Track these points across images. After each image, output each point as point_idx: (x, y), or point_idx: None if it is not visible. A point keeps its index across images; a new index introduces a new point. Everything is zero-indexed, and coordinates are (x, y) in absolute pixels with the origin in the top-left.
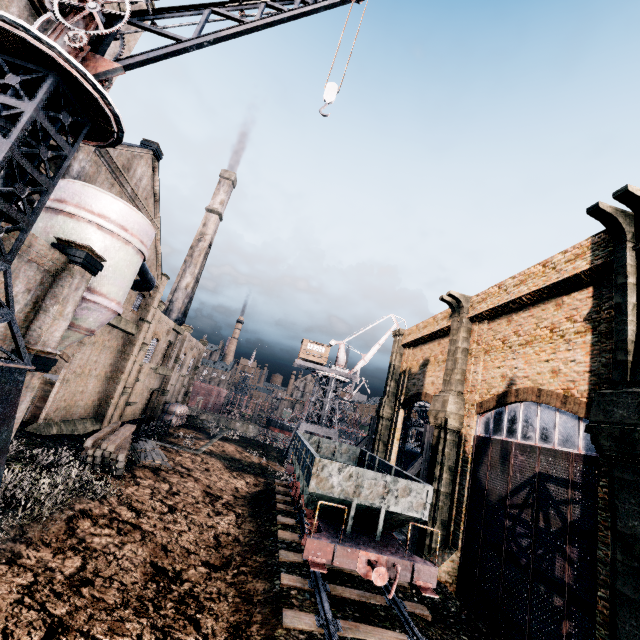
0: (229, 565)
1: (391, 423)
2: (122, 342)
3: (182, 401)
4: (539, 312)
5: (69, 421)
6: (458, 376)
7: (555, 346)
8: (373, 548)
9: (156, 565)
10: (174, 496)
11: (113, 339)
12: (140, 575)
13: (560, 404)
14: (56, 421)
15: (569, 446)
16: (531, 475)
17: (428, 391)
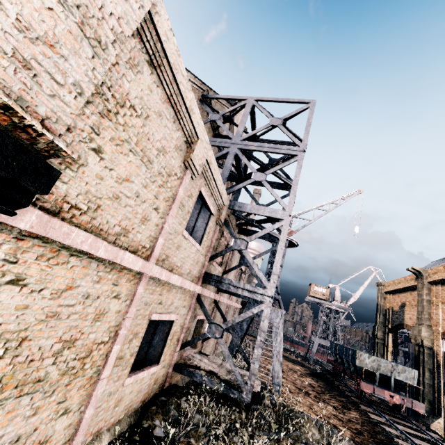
0: (324, 393)
1: (384, 342)
2: None
3: None
4: None
5: None
6: (426, 316)
7: None
8: (391, 391)
9: (296, 387)
10: None
11: None
12: (294, 388)
13: None
14: None
15: None
16: None
17: (407, 323)
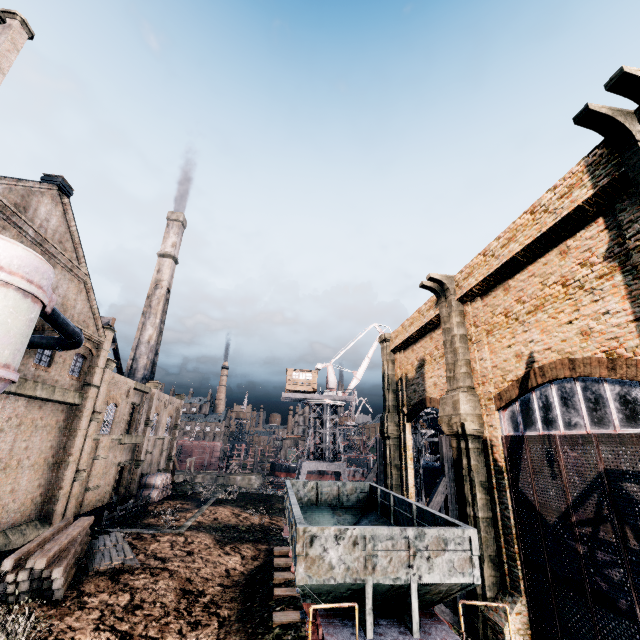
0: None
1: (399, 441)
2: (63, 417)
3: (166, 468)
4: (541, 268)
5: None
6: (463, 369)
7: (575, 301)
8: None
9: None
10: (133, 613)
11: (48, 415)
12: None
13: (607, 372)
14: None
15: (638, 425)
16: (594, 475)
17: (432, 395)
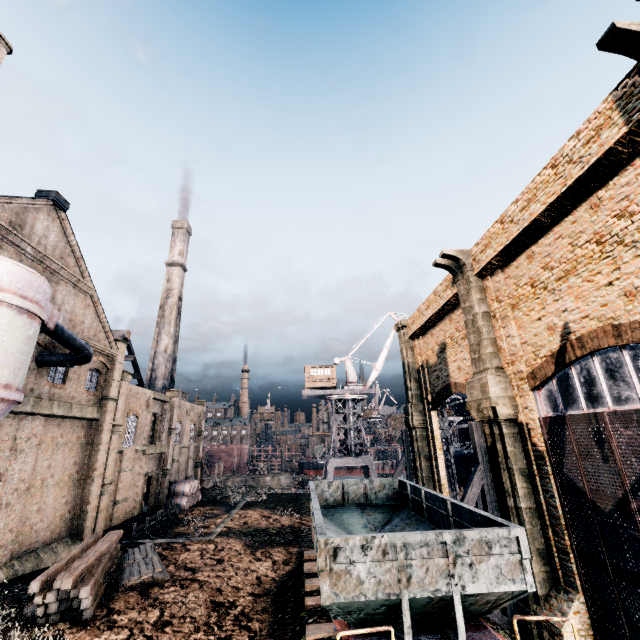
0: None
1: (426, 431)
2: (84, 432)
3: (194, 475)
4: (569, 227)
5: (27, 554)
6: (489, 348)
7: (614, 259)
8: None
9: None
10: (163, 630)
11: (68, 432)
12: None
13: None
14: (4, 562)
15: None
16: None
17: (457, 380)
